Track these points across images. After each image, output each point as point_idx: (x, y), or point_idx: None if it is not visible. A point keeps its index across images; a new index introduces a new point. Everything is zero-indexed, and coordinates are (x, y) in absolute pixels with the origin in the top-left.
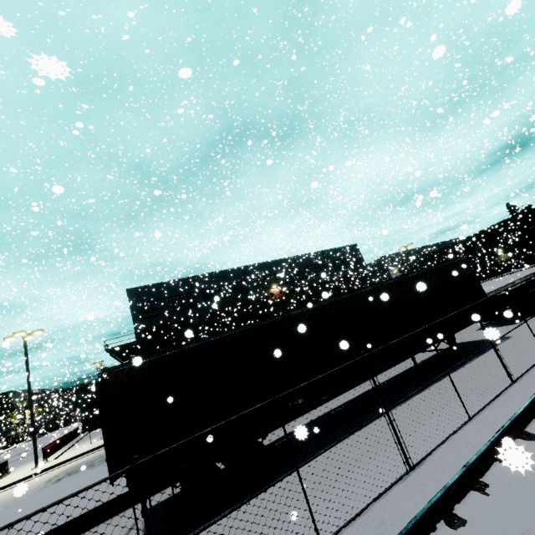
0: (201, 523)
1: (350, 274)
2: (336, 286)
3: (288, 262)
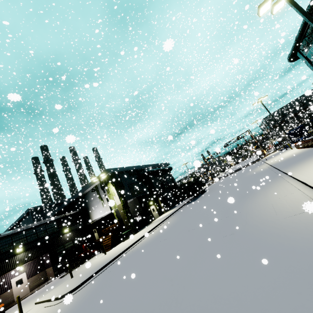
0: None
1: None
2: None
3: None
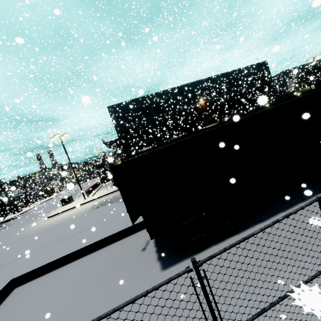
0: (195, 252)
1: (258, 87)
2: (247, 96)
3: (212, 80)
